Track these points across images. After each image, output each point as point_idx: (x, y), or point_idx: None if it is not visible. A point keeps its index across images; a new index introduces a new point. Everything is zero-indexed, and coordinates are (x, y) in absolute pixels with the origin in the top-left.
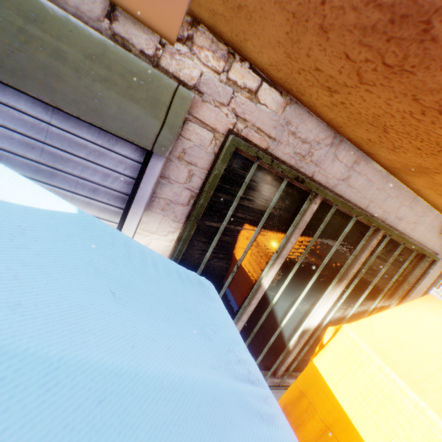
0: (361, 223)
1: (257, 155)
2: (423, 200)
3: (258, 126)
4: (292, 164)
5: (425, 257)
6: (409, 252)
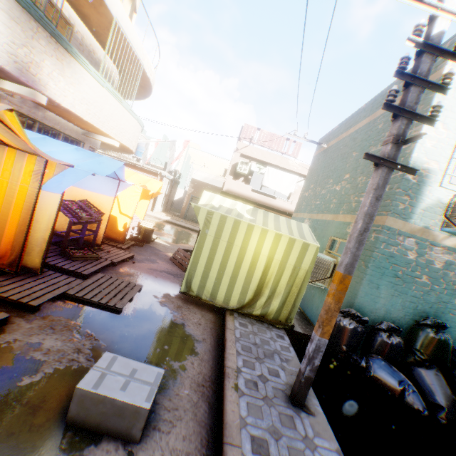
0: (55, 131)
1: (19, 112)
2: (71, 123)
3: (17, 104)
4: (28, 114)
5: (81, 143)
6: (76, 142)
